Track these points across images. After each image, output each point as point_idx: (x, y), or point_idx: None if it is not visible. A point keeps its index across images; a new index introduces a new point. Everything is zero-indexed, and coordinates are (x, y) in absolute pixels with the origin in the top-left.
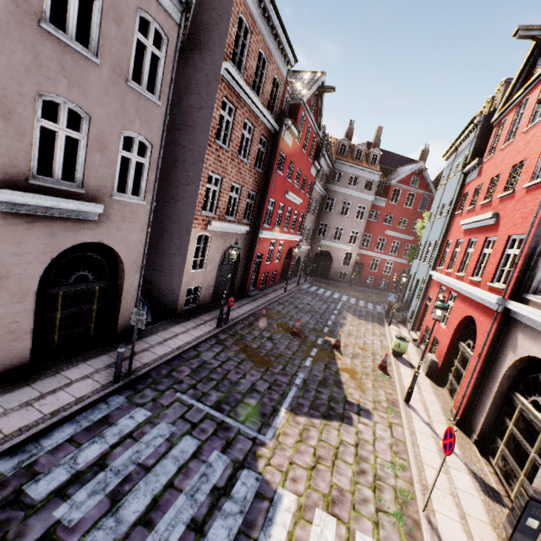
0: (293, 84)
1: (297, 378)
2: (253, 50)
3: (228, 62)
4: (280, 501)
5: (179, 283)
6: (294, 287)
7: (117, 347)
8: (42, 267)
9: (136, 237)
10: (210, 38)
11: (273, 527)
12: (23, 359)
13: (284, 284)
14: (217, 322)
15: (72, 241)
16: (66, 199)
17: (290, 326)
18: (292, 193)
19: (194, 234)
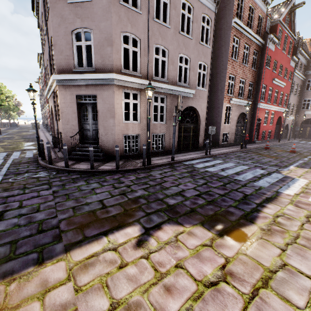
0: (271, 15)
1: (298, 161)
2: (246, 7)
3: (235, 18)
4: (297, 180)
5: (219, 130)
6: (286, 141)
7: (200, 150)
8: None
9: (203, 105)
10: (224, 13)
11: (295, 182)
12: (175, 147)
13: (277, 140)
14: (240, 146)
15: (186, 105)
16: (185, 89)
17: (287, 151)
18: (277, 79)
19: (224, 105)
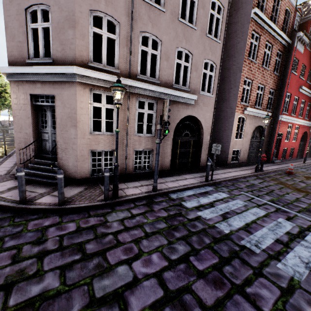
0: (301, 9)
1: None
2: None
3: (255, 8)
4: None
5: (228, 146)
6: None
7: (201, 172)
8: (175, 125)
9: (208, 115)
10: (242, 3)
11: None
12: (167, 167)
13: (301, 160)
14: (255, 169)
15: (184, 114)
16: (184, 93)
17: None
18: (305, 87)
19: (236, 116)
